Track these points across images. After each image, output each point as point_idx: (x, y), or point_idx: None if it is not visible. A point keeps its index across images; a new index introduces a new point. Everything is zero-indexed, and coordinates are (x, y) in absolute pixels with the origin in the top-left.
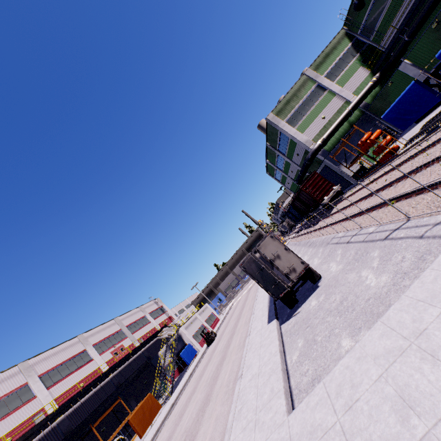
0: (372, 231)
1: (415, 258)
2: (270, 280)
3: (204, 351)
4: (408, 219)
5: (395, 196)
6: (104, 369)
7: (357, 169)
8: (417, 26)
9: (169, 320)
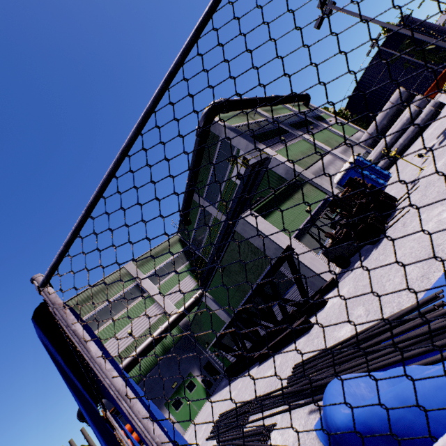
0: None
1: None
2: None
3: None
4: None
5: None
6: None
7: None
8: None
9: None
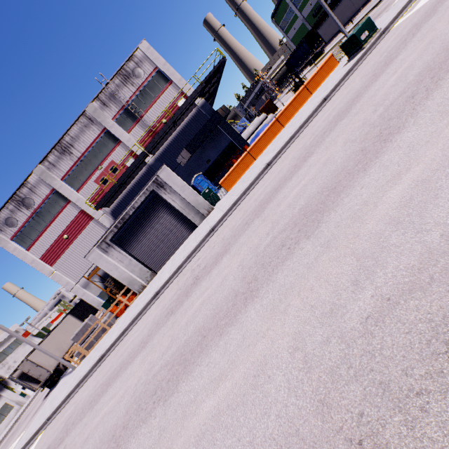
0: None
1: None
2: None
3: None
4: None
5: None
6: None
7: None
8: None
9: None
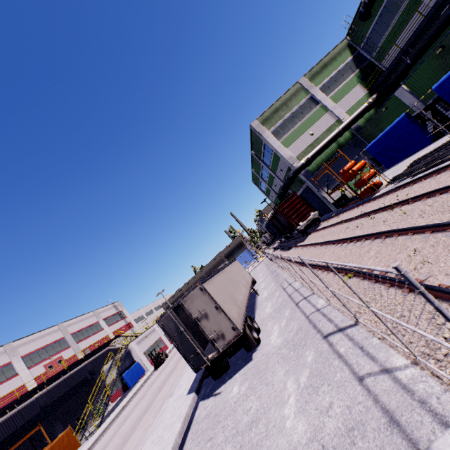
0: (320, 307)
1: (344, 426)
2: (190, 346)
3: (150, 375)
4: (357, 321)
5: (357, 263)
6: (30, 387)
7: (338, 197)
8: (421, 49)
9: (127, 328)
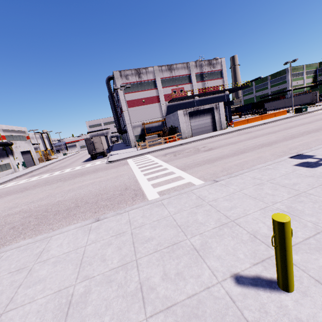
0: None
1: None
2: (314, 98)
3: None
4: None
5: None
6: None
7: None
8: None
9: None
